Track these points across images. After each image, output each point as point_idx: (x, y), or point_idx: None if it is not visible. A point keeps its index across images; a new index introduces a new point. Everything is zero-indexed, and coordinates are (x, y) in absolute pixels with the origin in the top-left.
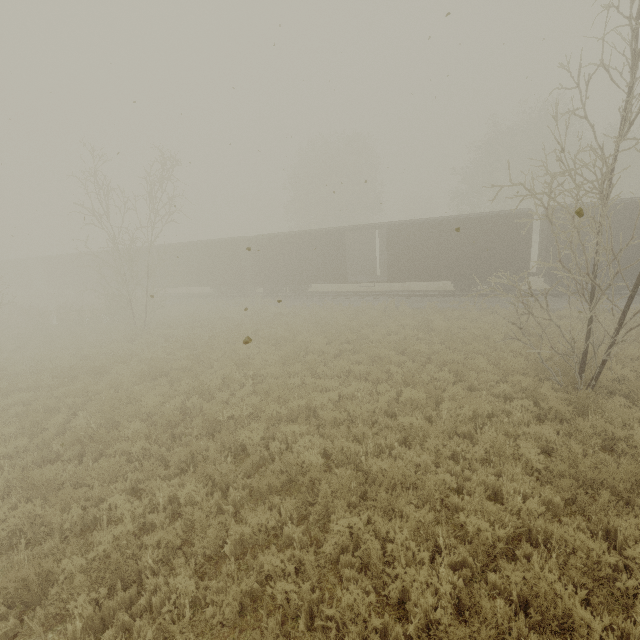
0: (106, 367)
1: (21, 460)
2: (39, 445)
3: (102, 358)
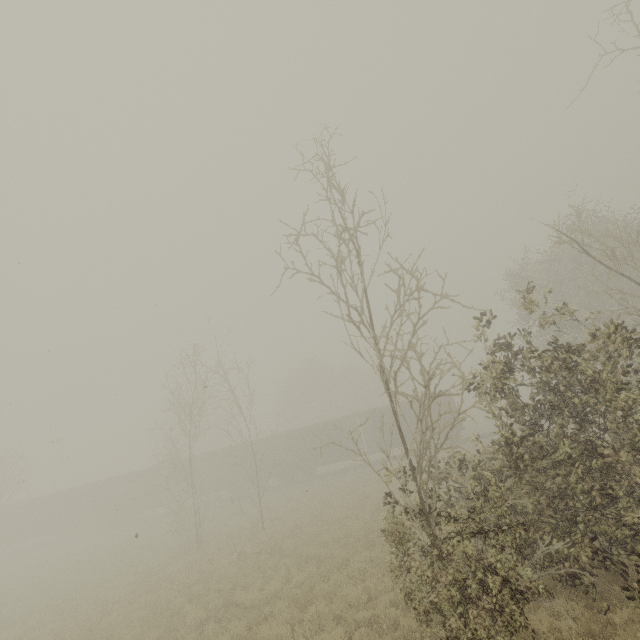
0: None
1: None
2: None
3: None
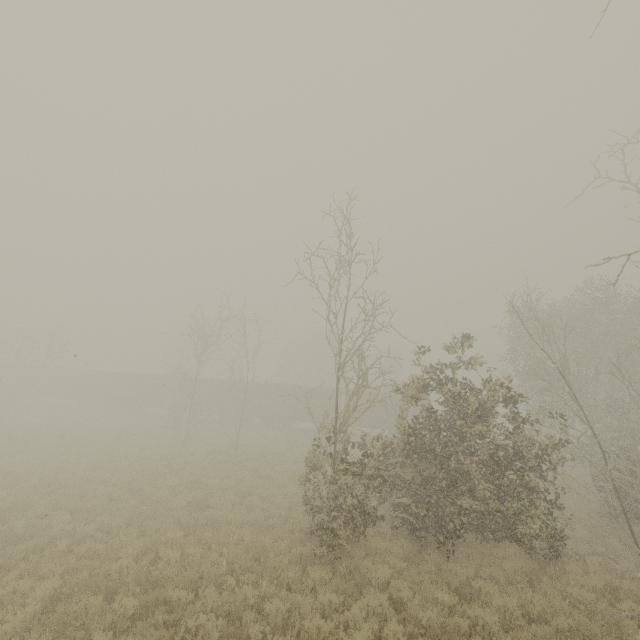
0: None
1: None
2: None
3: None
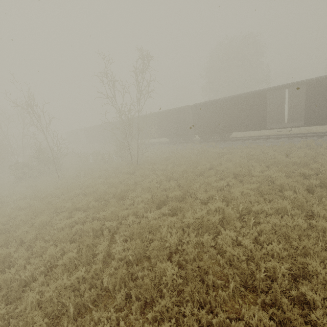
0: (124, 194)
1: (81, 291)
2: (93, 276)
3: (121, 187)
